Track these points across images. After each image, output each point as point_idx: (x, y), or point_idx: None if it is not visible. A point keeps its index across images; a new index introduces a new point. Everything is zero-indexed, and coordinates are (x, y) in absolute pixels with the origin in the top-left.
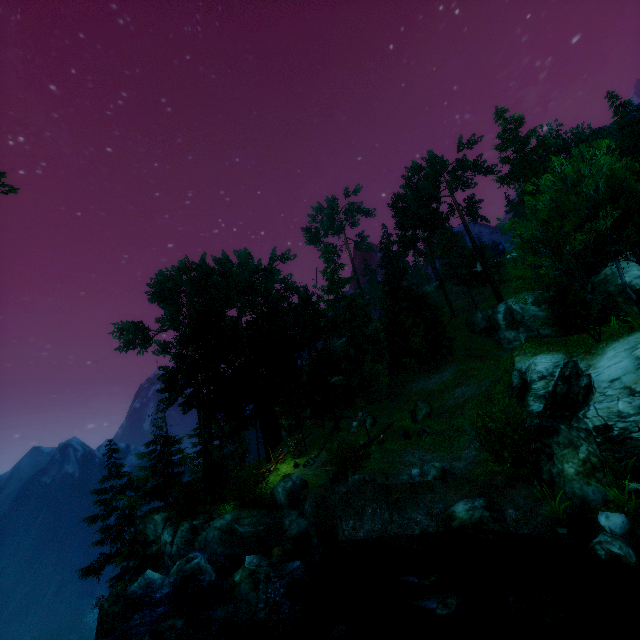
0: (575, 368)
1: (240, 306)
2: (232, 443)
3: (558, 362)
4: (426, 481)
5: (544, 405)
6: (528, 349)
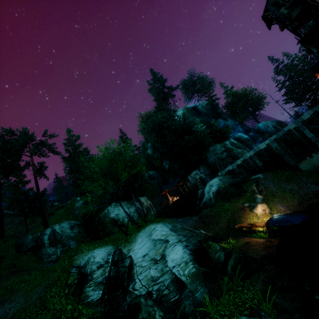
0: (120, 254)
1: None
2: None
3: (110, 251)
4: None
5: (103, 290)
6: (84, 248)
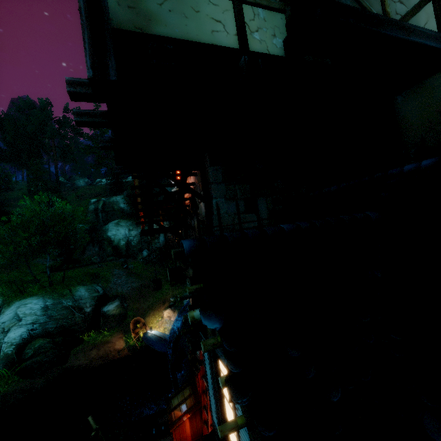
0: (0, 311)
1: None
2: None
3: None
4: None
5: None
6: None
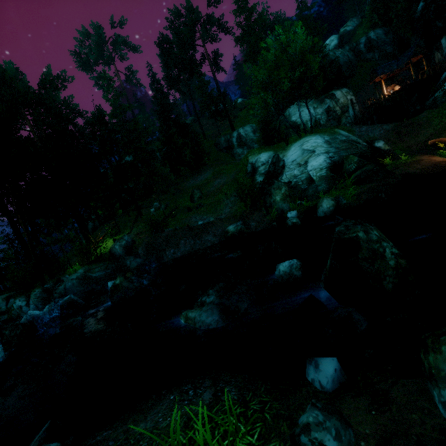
0: (278, 158)
1: (32, 120)
2: (59, 232)
3: (271, 155)
4: (211, 221)
5: (264, 178)
6: (255, 151)
